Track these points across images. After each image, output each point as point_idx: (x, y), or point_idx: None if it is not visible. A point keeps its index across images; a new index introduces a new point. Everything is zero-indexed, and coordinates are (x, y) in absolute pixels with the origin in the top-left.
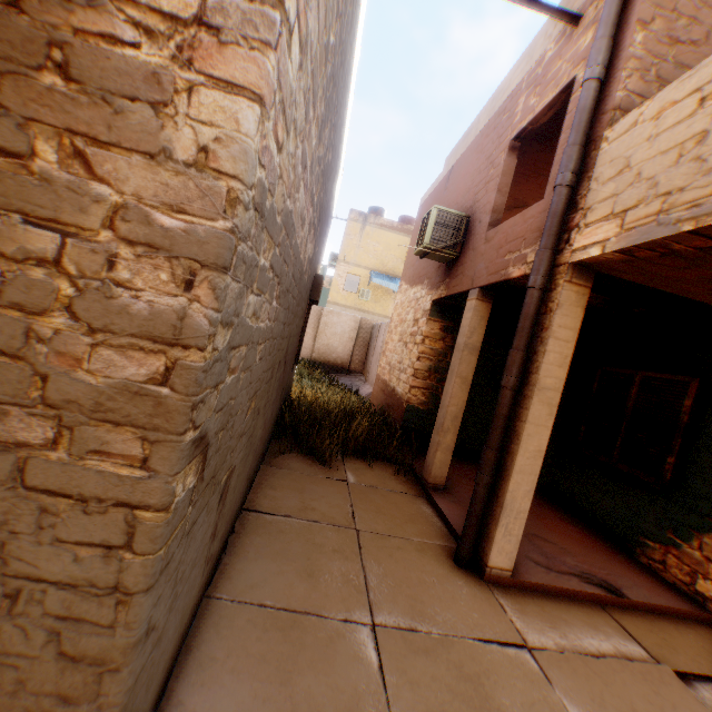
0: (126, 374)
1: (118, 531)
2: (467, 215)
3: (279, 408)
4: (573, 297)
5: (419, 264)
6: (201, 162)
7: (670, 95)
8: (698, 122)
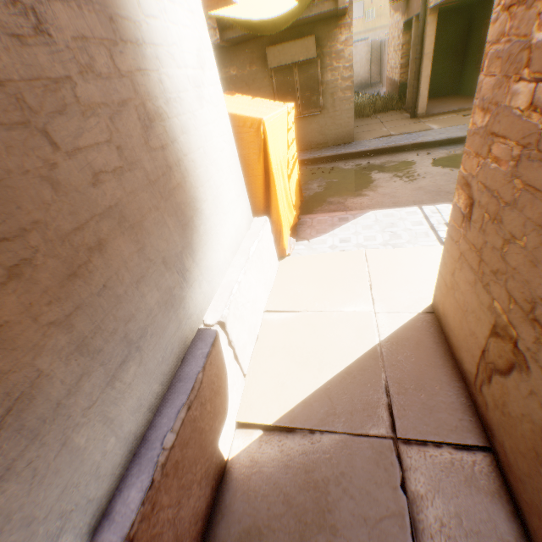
0: (347, 85)
1: (349, 103)
2: None
3: None
4: (432, 21)
5: None
6: (349, 57)
7: None
8: None
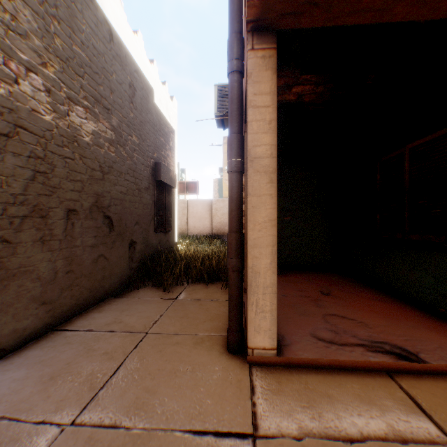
0: None
1: None
2: None
3: (140, 258)
4: (261, 63)
5: None
6: None
7: None
8: None
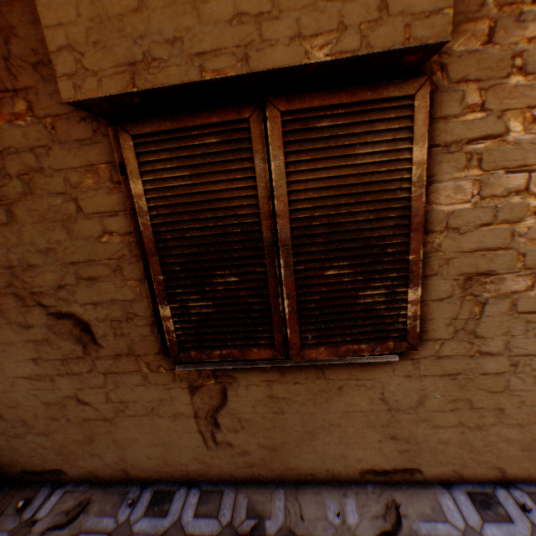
0: None
1: None
2: None
3: None
4: None
5: None
6: None
7: None
8: None
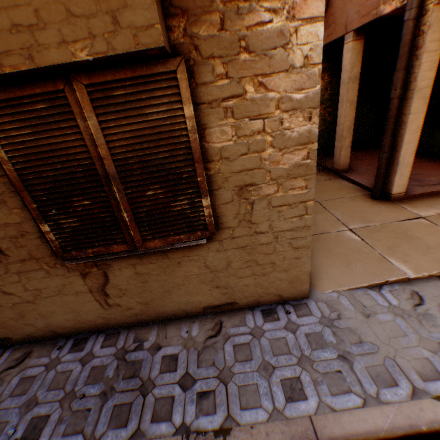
0: (294, 160)
1: (302, 210)
2: None
3: None
4: (439, 16)
5: None
6: (306, 64)
7: None
8: None
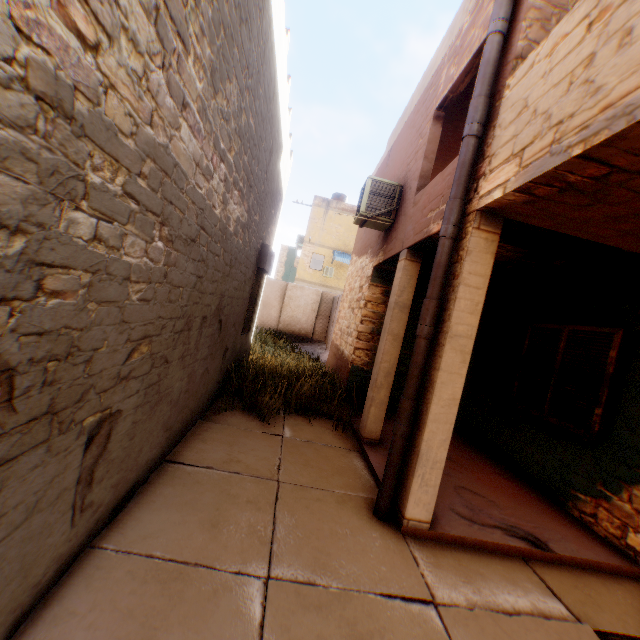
0: None
1: None
2: (400, 184)
3: (226, 368)
4: (482, 244)
5: (366, 236)
6: None
7: (562, 29)
8: (586, 47)
